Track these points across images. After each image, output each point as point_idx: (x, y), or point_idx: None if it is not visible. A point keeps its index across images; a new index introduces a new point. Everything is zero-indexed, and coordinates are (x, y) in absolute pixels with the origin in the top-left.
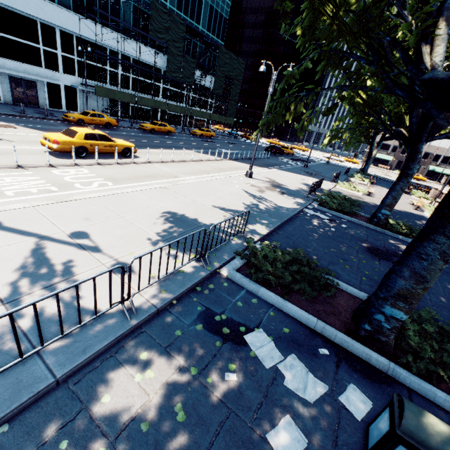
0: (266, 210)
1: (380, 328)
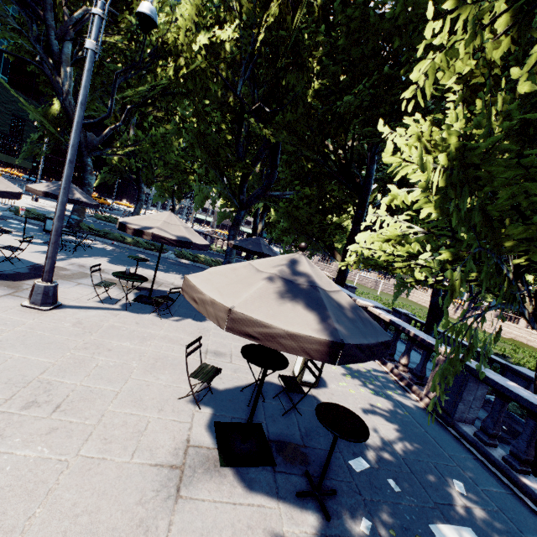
0: (41, 210)
1: (72, 224)
